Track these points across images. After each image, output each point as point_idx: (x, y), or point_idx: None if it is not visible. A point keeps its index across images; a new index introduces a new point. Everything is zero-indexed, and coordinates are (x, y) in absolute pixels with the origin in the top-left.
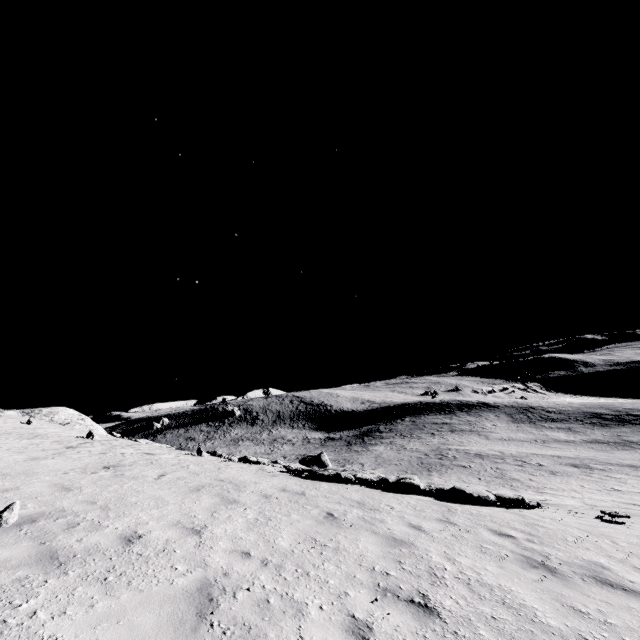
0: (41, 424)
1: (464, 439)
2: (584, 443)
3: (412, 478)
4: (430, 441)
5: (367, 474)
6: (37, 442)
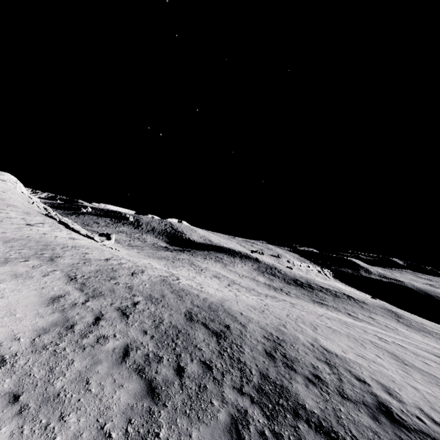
0: None
1: (212, 263)
2: (261, 283)
3: (74, 225)
4: (195, 259)
5: (68, 222)
6: None
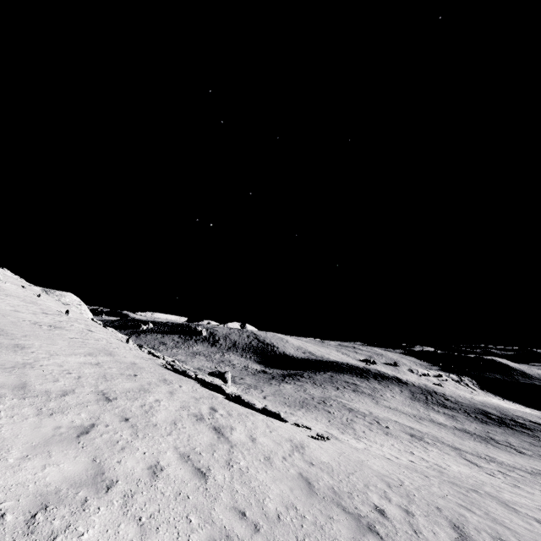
0: (48, 299)
1: (357, 398)
2: (452, 429)
3: (227, 385)
4: (330, 392)
5: (208, 378)
6: (29, 305)
